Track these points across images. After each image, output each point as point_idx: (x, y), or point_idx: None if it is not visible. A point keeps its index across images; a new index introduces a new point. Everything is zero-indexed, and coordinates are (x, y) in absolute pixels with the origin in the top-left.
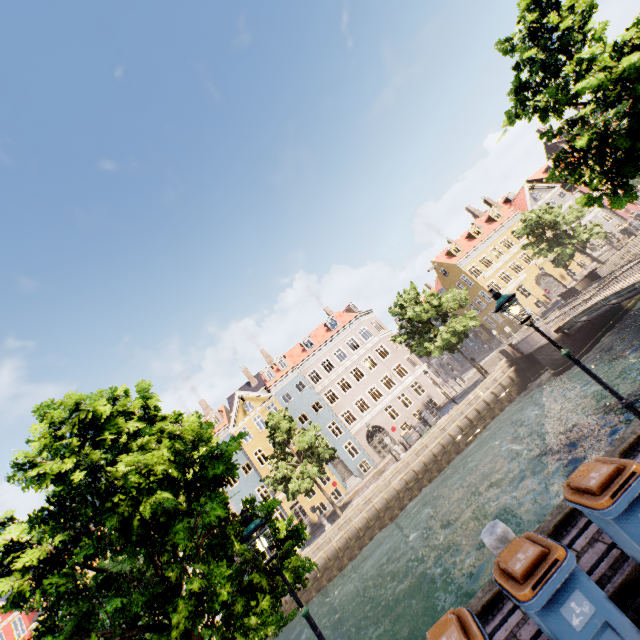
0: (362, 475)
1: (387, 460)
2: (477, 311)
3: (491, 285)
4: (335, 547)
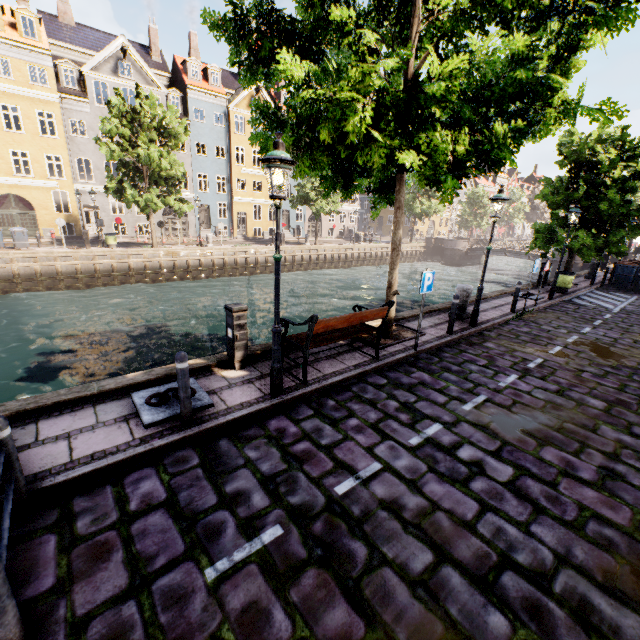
0: (296, 235)
1: (319, 240)
2: (392, 208)
3: None
4: (312, 257)
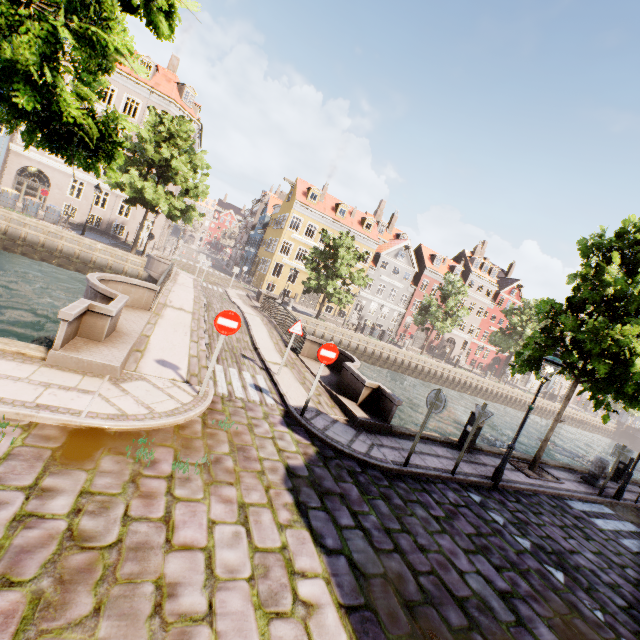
0: None
1: None
2: (267, 248)
3: (287, 245)
4: None
